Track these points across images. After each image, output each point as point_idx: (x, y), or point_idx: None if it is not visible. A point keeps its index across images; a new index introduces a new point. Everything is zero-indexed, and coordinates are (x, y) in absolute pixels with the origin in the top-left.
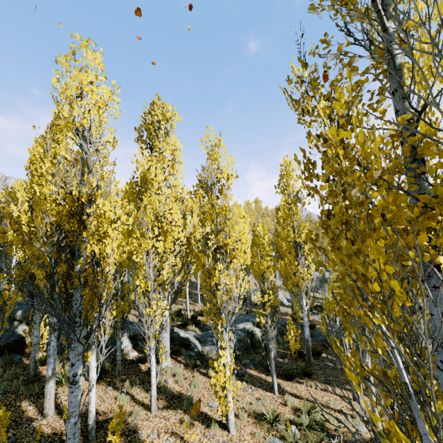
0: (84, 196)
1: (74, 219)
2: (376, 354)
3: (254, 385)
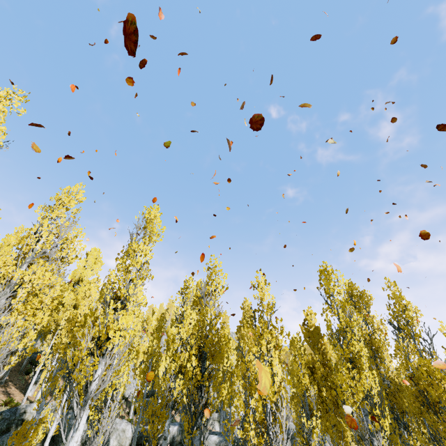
0: None
1: (442, 393)
2: None
3: None
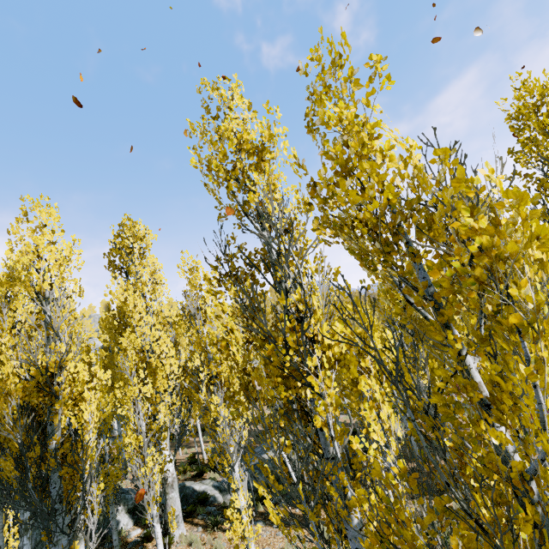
0: (53, 365)
1: (43, 390)
2: (312, 462)
3: (287, 525)
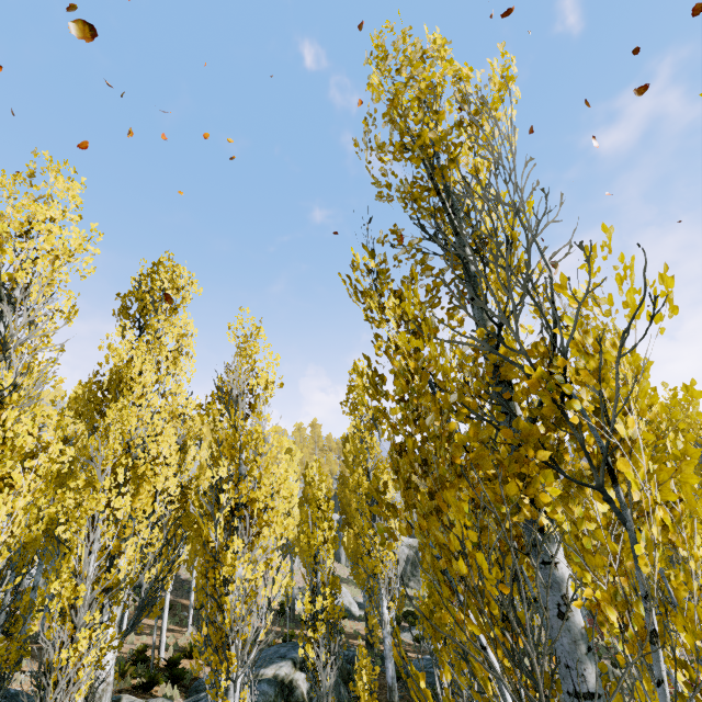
0: None
1: None
2: (485, 696)
3: None
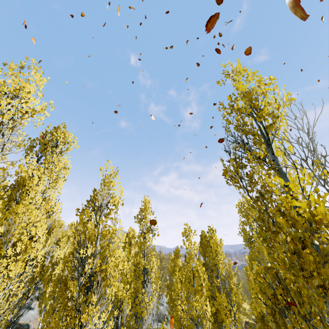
0: None
1: None
2: None
3: None
